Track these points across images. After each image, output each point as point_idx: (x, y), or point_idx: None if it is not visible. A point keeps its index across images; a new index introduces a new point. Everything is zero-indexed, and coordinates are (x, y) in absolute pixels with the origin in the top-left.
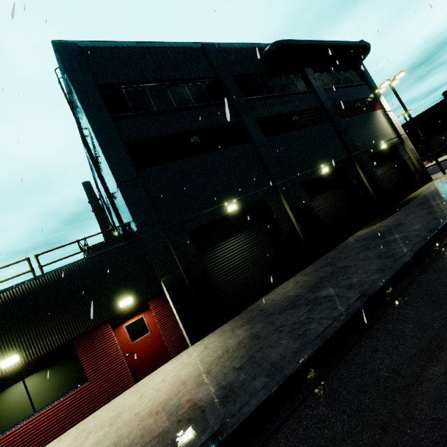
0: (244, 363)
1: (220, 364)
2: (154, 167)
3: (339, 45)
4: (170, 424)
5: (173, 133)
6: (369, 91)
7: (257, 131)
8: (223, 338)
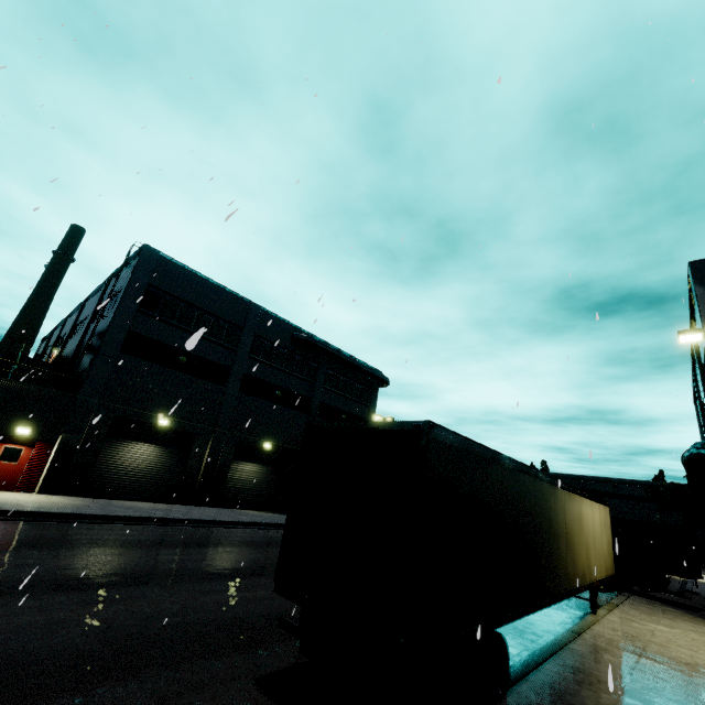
0: (65, 507)
1: (50, 503)
2: (135, 358)
3: (359, 367)
4: (0, 503)
5: (171, 345)
6: (366, 413)
7: (237, 383)
8: (65, 499)
